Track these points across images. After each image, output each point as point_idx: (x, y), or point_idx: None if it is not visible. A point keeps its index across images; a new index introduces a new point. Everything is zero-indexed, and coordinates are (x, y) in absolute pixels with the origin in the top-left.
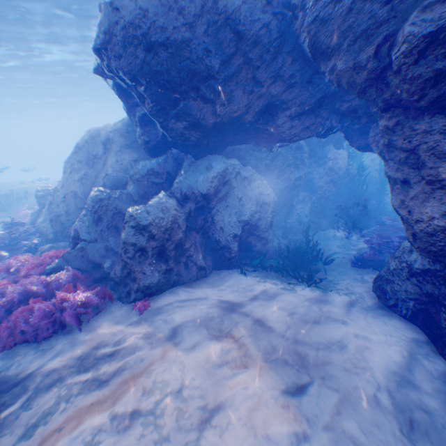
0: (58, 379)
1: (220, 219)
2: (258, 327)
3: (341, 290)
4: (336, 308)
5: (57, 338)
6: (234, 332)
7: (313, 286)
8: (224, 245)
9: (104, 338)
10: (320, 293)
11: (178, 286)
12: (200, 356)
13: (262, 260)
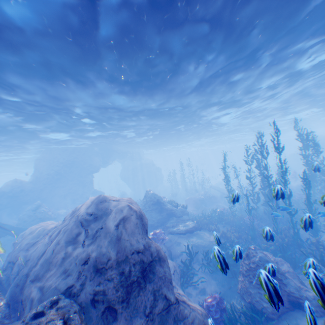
0: None
1: None
2: None
3: None
4: None
5: None
6: None
7: None
8: None
9: None
10: None
11: None
12: None
13: None
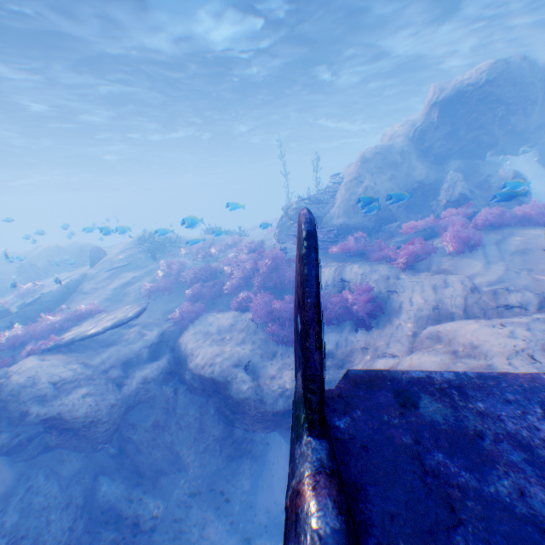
0: None
1: None
2: None
3: None
4: None
5: None
6: None
7: None
8: None
9: None
10: None
11: None
12: None
13: None
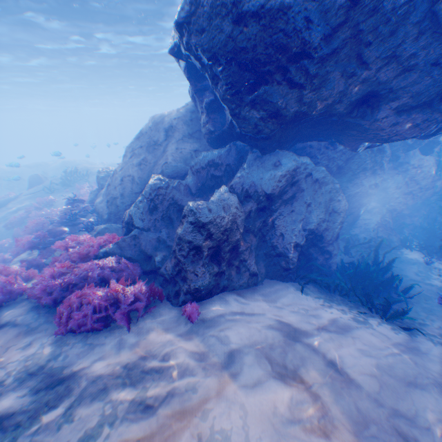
0: (103, 389)
1: (281, 224)
2: (337, 377)
3: (433, 337)
4: (438, 366)
5: (104, 333)
6: (306, 376)
7: (393, 323)
8: (282, 254)
9: (151, 346)
10: (406, 336)
11: (228, 293)
12: (265, 403)
13: (320, 275)
